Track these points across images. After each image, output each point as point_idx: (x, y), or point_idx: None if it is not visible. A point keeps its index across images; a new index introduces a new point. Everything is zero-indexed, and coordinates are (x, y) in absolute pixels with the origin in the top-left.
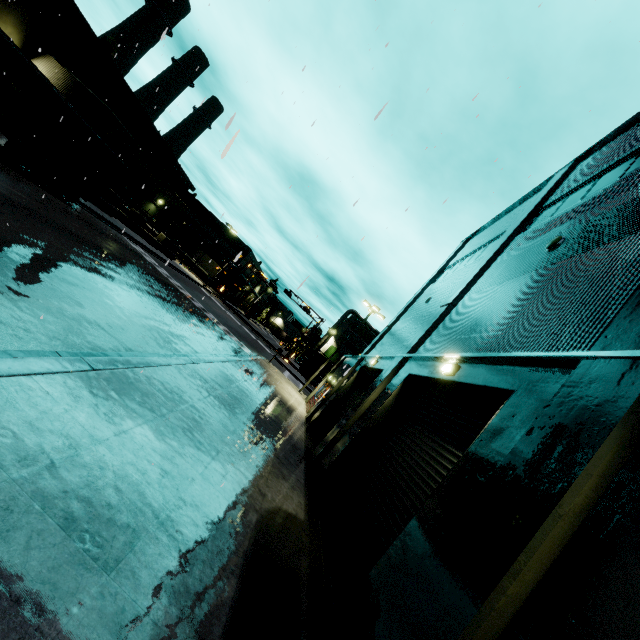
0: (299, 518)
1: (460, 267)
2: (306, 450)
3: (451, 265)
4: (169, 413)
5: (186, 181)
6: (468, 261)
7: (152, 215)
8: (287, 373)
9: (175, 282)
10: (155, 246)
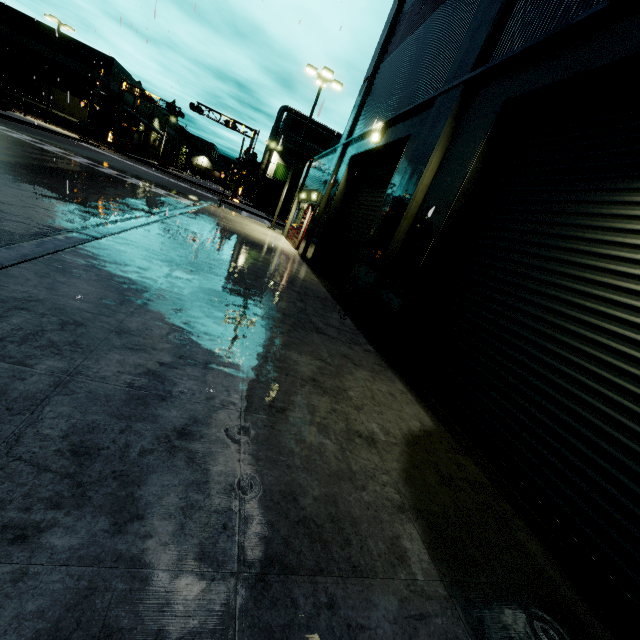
0: (429, 429)
1: None
2: (333, 296)
3: None
4: (42, 406)
5: None
6: None
7: None
8: (245, 214)
9: (23, 137)
10: None
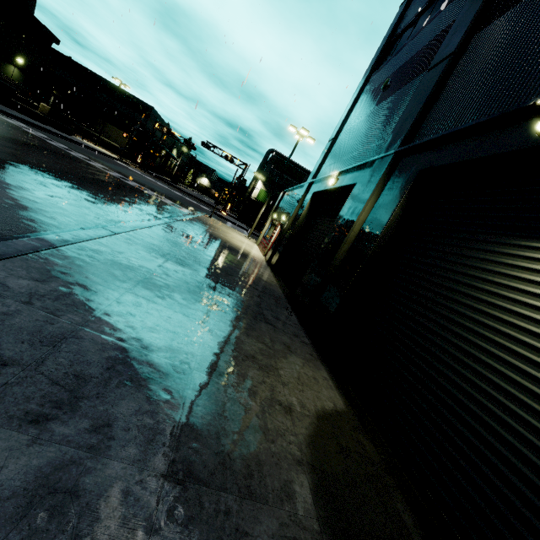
0: (340, 410)
1: (418, 28)
2: (286, 296)
3: (397, 37)
4: (61, 343)
5: (43, 30)
6: (431, 13)
7: (19, 82)
8: (229, 224)
9: (78, 155)
10: (41, 121)
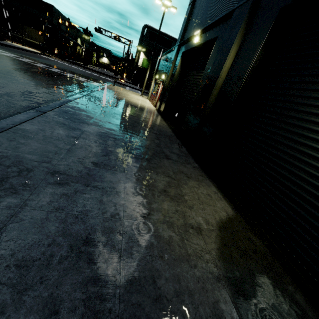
0: (231, 216)
1: None
2: (175, 133)
3: None
4: (1, 233)
5: None
6: None
7: None
8: (127, 88)
9: (10, 55)
10: None
